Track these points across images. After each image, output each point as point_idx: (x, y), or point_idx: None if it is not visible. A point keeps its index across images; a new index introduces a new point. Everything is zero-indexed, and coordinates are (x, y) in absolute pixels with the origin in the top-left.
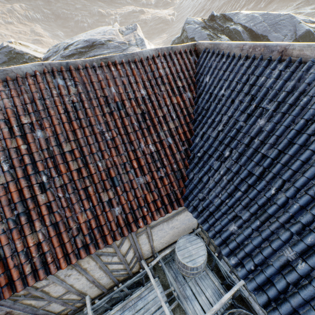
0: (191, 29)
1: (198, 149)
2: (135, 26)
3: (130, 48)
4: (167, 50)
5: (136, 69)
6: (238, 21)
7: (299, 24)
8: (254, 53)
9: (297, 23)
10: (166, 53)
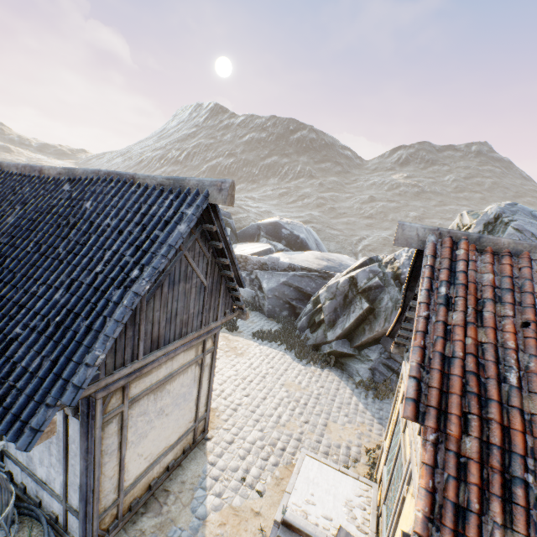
0: None
1: None
2: None
3: None
4: None
5: None
6: None
7: None
8: (26, 172)
9: None
10: None
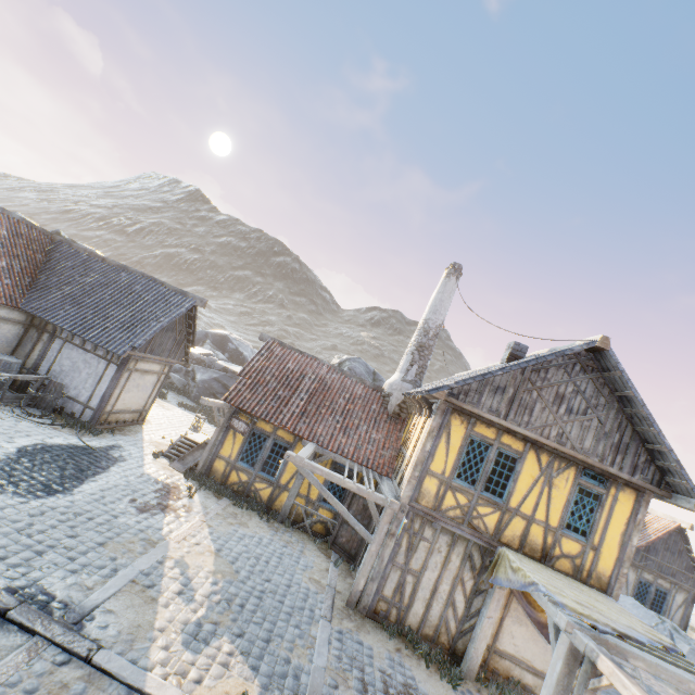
0: None
1: (42, 284)
2: None
3: None
4: (31, 224)
5: (4, 218)
6: None
7: None
8: (92, 255)
9: None
10: (29, 225)
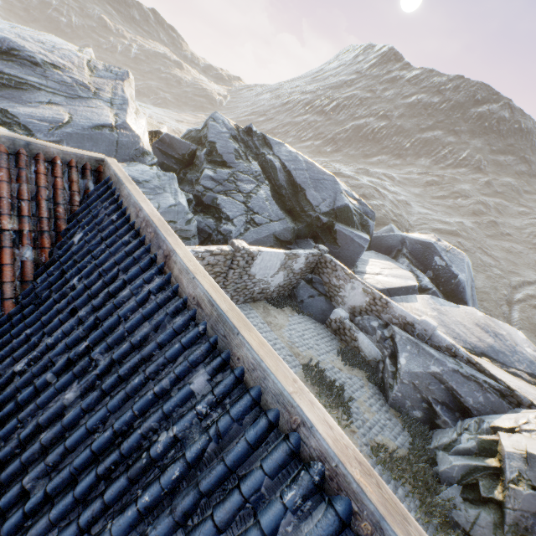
0: (215, 129)
1: None
2: (124, 73)
3: (95, 101)
4: (11, 143)
5: None
6: (278, 154)
7: (340, 193)
8: (146, 234)
9: (339, 191)
10: (6, 148)
